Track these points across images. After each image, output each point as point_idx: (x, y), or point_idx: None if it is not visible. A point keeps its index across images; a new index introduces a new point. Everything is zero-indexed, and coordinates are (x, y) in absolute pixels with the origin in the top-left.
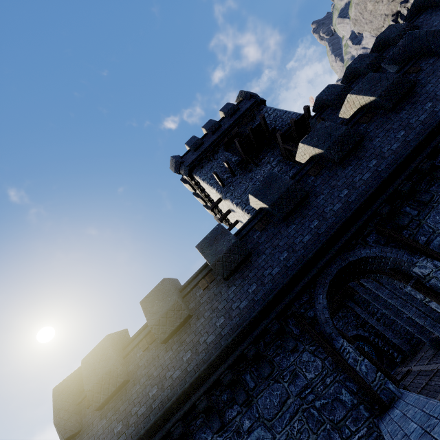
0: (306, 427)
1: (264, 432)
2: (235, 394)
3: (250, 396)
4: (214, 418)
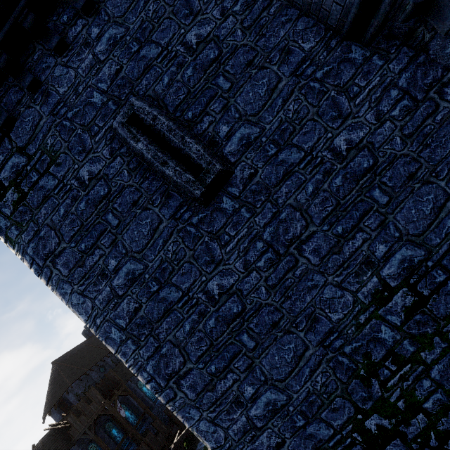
0: (162, 4)
1: (116, 30)
2: (75, 3)
3: (96, 3)
4: (52, 38)
